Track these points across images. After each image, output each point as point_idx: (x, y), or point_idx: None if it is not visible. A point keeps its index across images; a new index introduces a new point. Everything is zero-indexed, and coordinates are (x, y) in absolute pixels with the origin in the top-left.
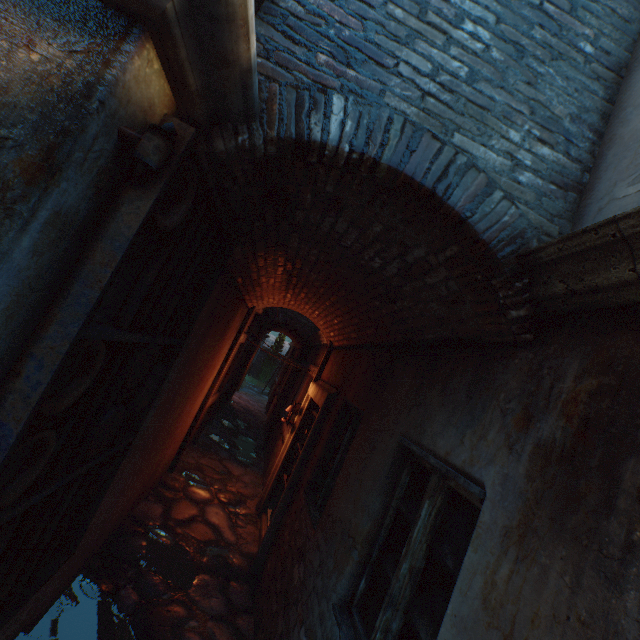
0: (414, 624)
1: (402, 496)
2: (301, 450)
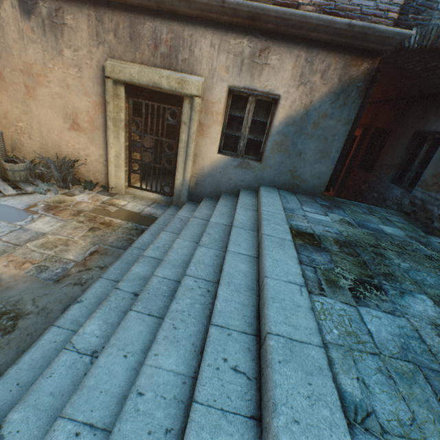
0: (418, 172)
1: (413, 149)
2: (350, 156)
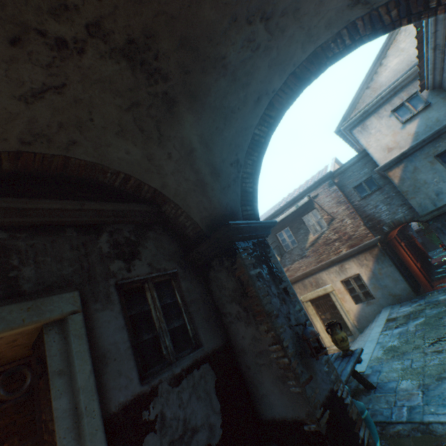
0: None
1: None
2: None
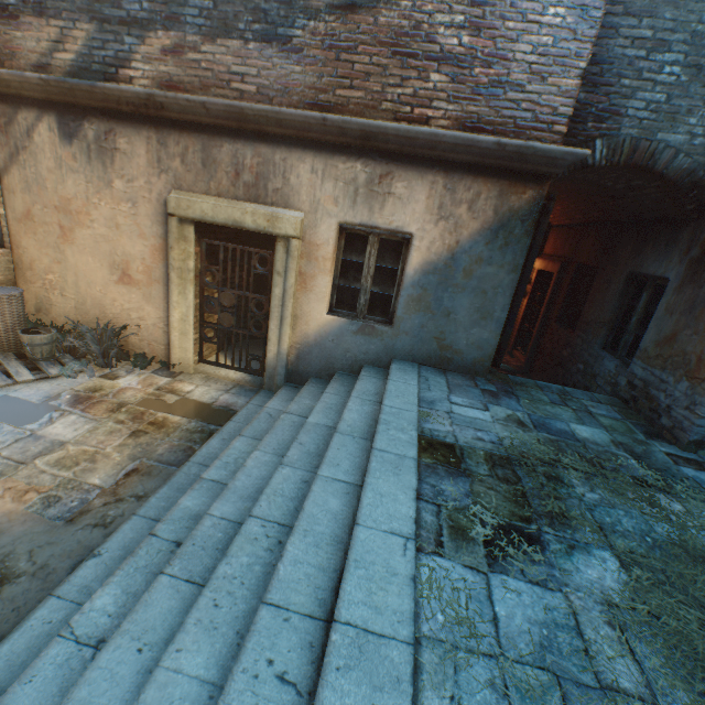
0: (638, 335)
1: (629, 299)
2: (544, 303)
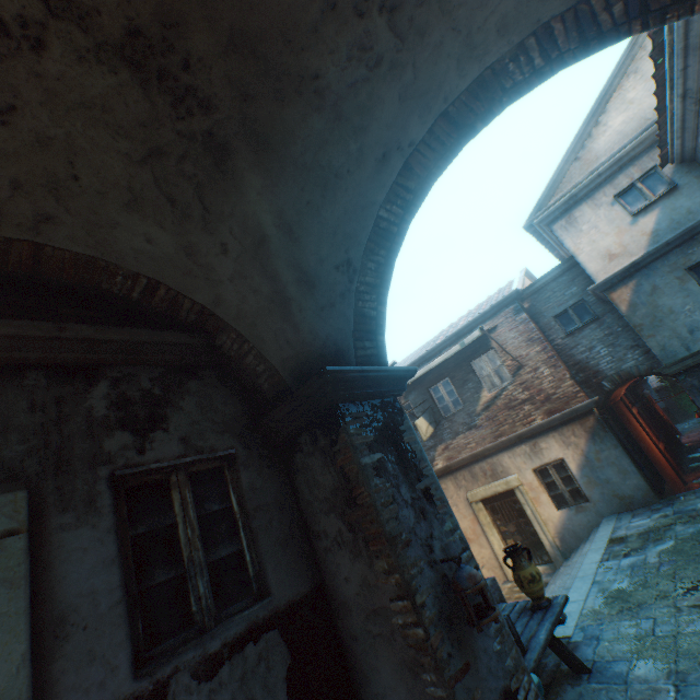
0: None
1: None
2: None
